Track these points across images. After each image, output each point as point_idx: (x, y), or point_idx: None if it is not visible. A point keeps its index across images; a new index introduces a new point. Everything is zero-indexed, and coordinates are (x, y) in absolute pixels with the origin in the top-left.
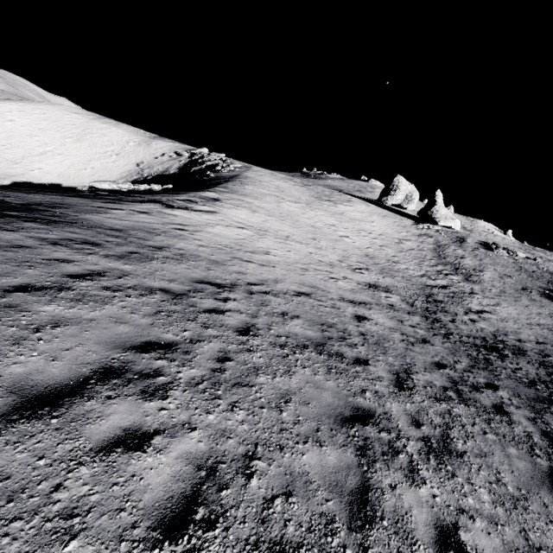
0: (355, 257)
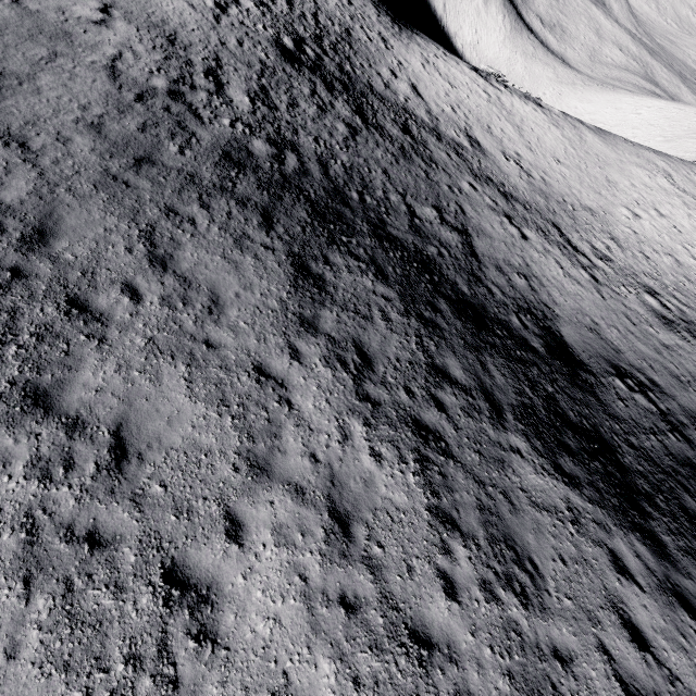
0: (561, 187)
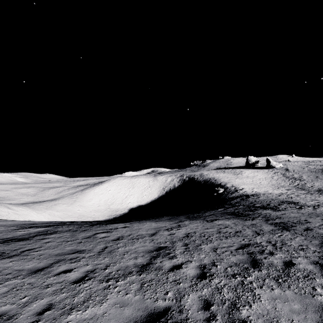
0: (271, 186)
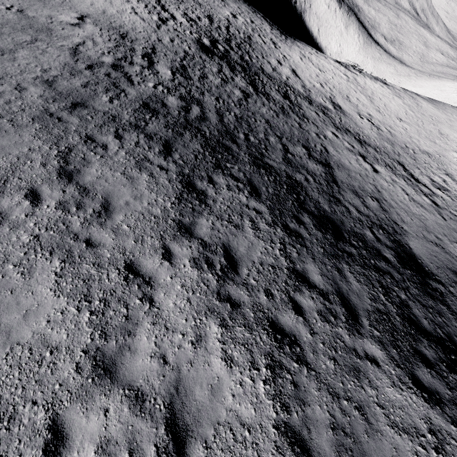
0: (404, 137)
